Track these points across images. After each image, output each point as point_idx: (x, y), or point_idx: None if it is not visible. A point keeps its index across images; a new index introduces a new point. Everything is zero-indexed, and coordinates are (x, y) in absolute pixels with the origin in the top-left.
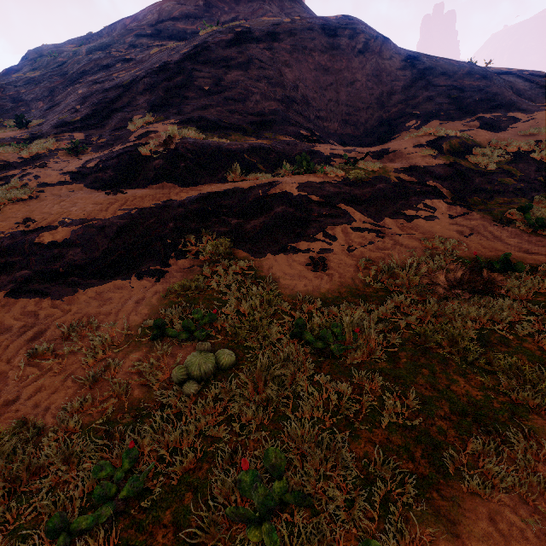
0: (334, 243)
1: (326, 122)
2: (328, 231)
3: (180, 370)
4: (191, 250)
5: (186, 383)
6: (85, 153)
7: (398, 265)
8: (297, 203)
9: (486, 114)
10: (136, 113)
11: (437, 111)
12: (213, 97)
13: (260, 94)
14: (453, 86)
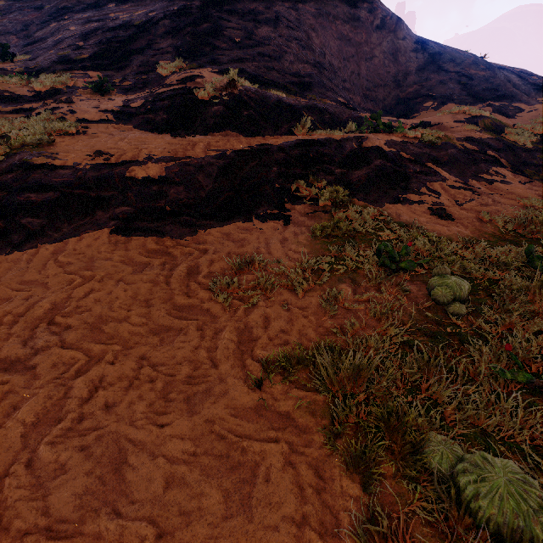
0: (441, 198)
1: (351, 94)
2: (429, 187)
3: (448, 290)
4: (303, 196)
5: (453, 304)
6: (111, 94)
7: (514, 218)
8: (391, 158)
9: (495, 102)
10: (161, 58)
11: (451, 95)
12: (247, 51)
13: (293, 54)
14: (462, 73)
